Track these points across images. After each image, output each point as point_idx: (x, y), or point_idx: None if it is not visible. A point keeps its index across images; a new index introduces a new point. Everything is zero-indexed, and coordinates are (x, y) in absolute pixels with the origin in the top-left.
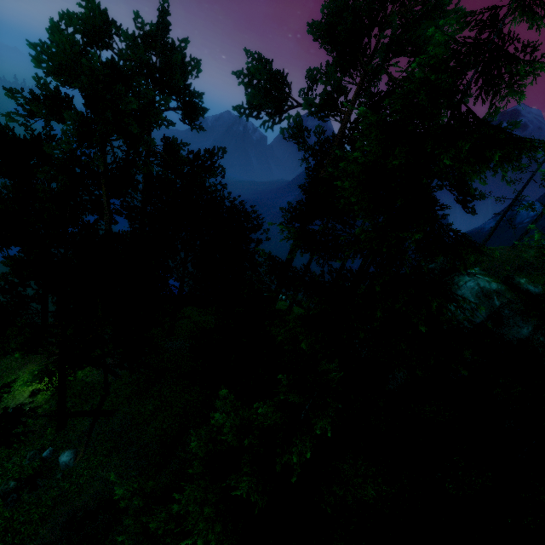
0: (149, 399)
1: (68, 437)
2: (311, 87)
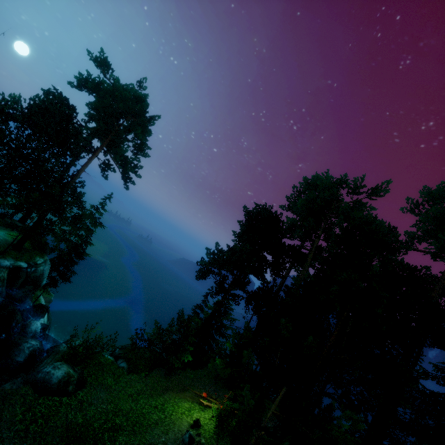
0: None
1: None
2: (413, 240)
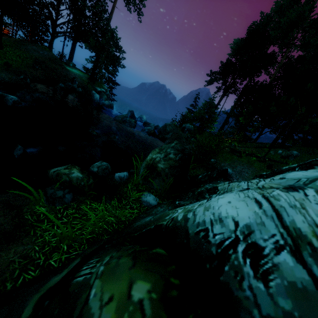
0: (298, 147)
1: (278, 151)
2: None
